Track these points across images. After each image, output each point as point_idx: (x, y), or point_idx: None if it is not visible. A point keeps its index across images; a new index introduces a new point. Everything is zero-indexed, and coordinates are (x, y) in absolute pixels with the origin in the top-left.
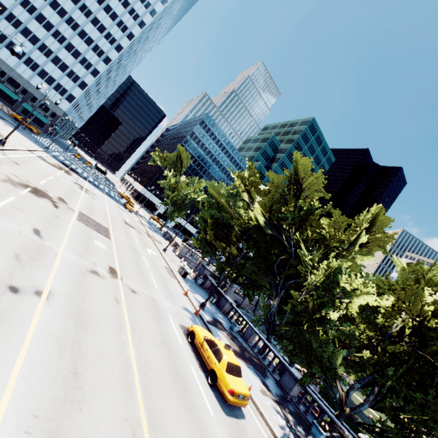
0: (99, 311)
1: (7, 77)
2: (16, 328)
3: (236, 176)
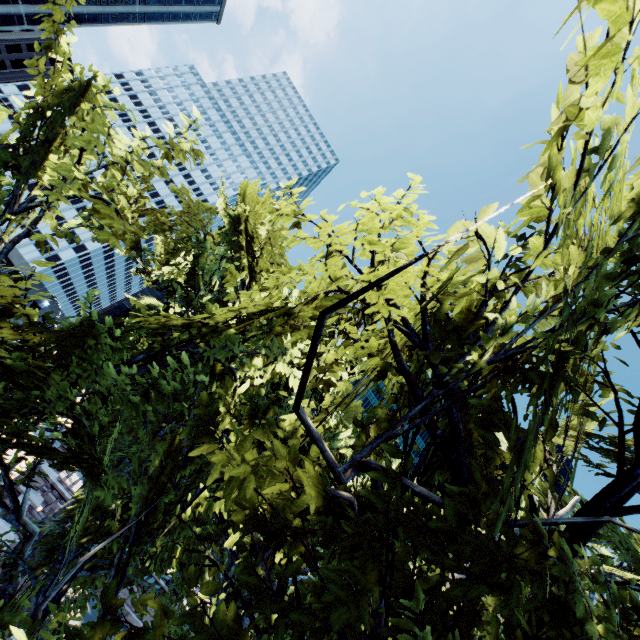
0: None
1: None
2: None
3: None
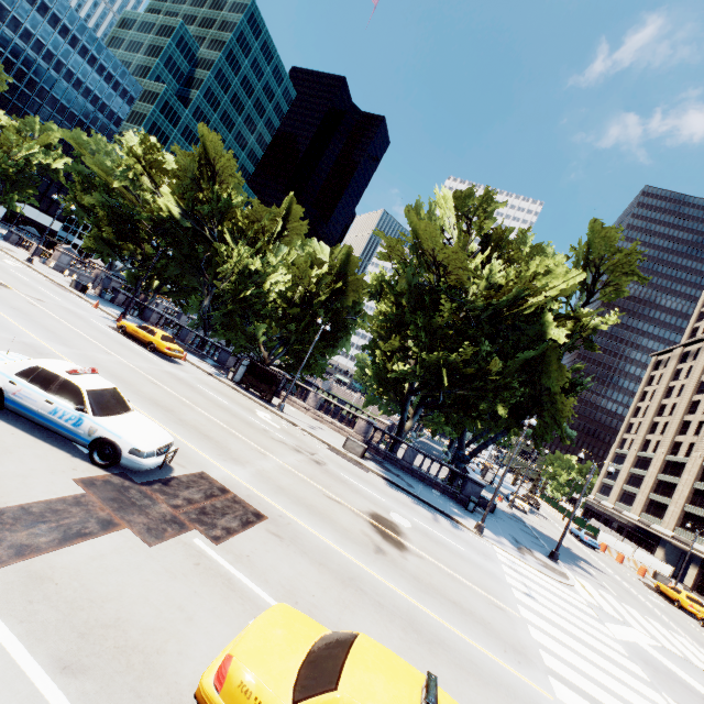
0: (27, 309)
1: None
2: None
3: (128, 154)
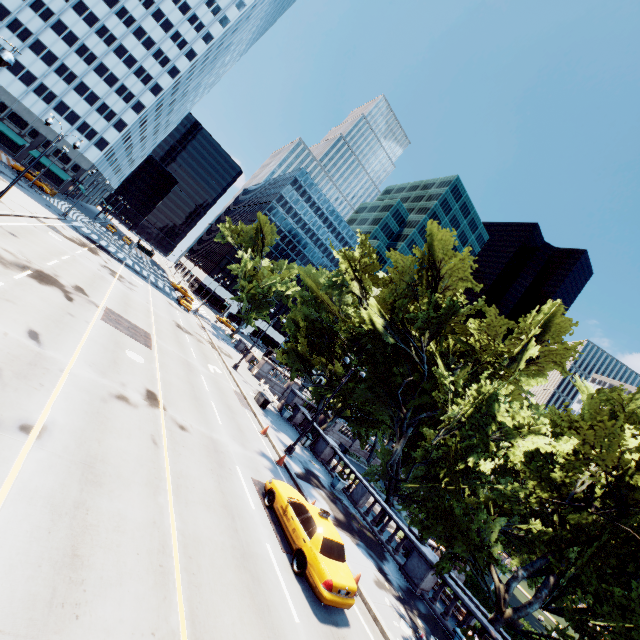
0: (124, 457)
1: (9, 112)
2: None
3: (341, 256)
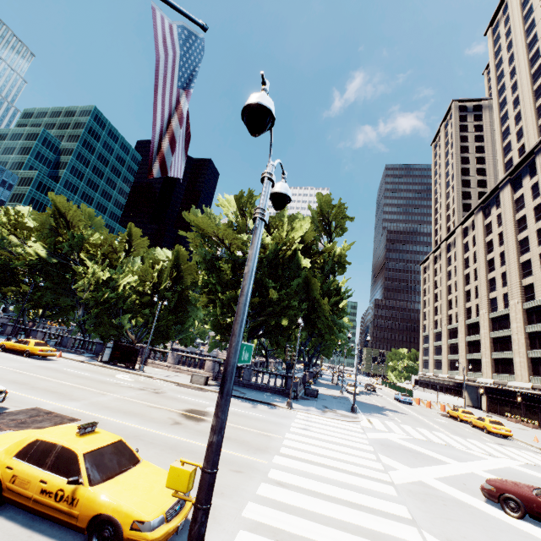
0: None
1: None
2: None
3: None
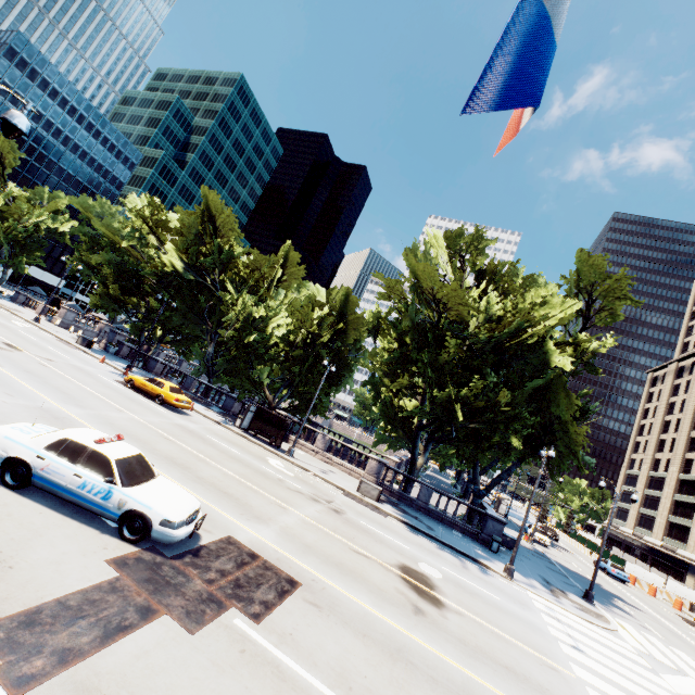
0: (39, 370)
1: None
2: (4, 376)
3: (136, 216)
